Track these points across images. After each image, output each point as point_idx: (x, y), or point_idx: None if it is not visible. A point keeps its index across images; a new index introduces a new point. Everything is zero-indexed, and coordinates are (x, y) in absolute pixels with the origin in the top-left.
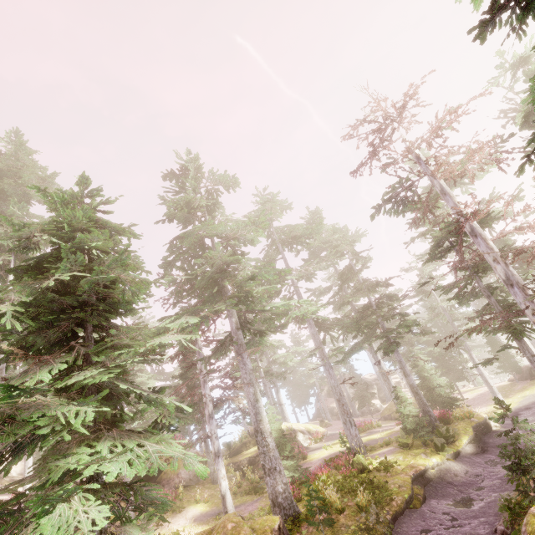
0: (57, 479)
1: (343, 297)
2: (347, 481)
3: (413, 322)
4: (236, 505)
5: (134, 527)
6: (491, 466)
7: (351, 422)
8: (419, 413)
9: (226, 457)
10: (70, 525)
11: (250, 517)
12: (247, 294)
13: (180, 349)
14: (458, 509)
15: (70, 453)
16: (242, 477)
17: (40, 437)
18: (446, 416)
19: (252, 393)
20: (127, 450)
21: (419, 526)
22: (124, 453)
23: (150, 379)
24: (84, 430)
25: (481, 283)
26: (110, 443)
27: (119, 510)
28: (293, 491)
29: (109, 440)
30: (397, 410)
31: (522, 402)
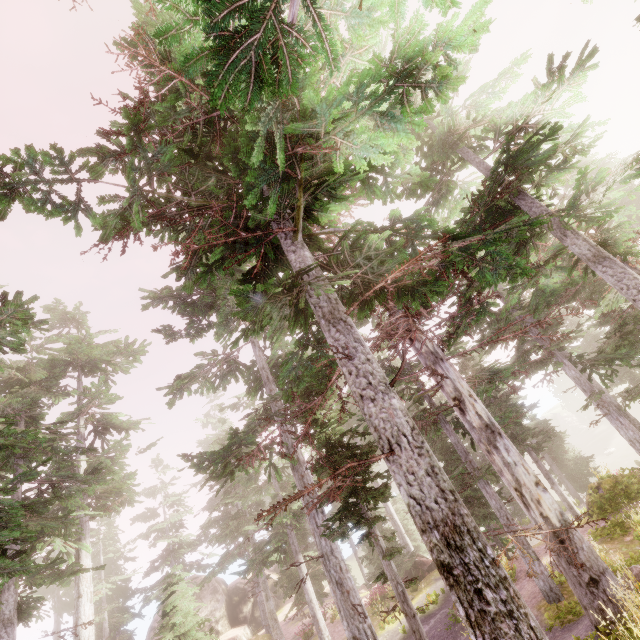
0: None
1: None
2: None
3: None
4: None
5: None
6: None
7: None
8: None
9: None
10: None
11: None
12: None
13: None
14: None
15: None
16: None
17: None
18: None
19: None
20: None
21: None
22: None
23: None
24: None
25: None
26: None
27: None
28: None
29: None
30: None
31: None
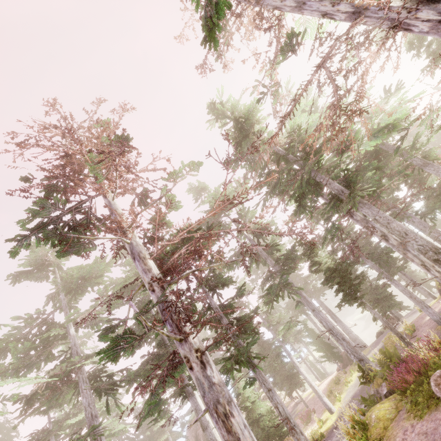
0: None
1: None
2: None
3: None
4: None
5: None
6: None
7: None
8: None
9: None
10: None
11: None
12: None
13: None
14: None
15: None
16: None
17: None
18: None
19: None
20: None
21: None
22: None
23: None
24: None
25: (214, 303)
26: None
27: None
28: None
29: None
30: None
31: (344, 399)
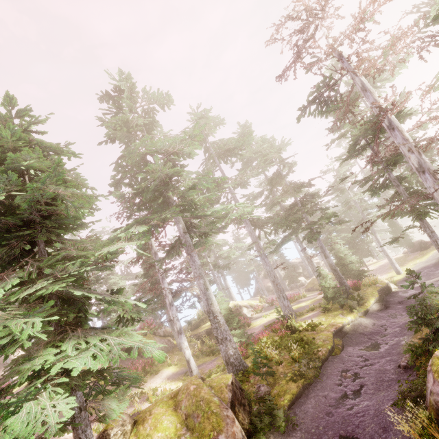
0: (24, 380)
1: (274, 198)
2: (283, 340)
3: (332, 214)
4: (199, 364)
5: (111, 399)
6: (393, 318)
7: (284, 297)
8: (337, 285)
9: (189, 331)
10: (38, 420)
11: (210, 372)
12: (191, 203)
13: (138, 254)
14: (369, 352)
15: (33, 357)
16: (202, 344)
17: (11, 343)
18: (357, 285)
19: (203, 283)
20: (89, 347)
21: (340, 368)
22: (88, 349)
23: (121, 280)
24: (42, 337)
25: (392, 175)
26: (74, 342)
27: (98, 387)
28: (242, 351)
29: (73, 339)
30: (320, 285)
31: (413, 268)
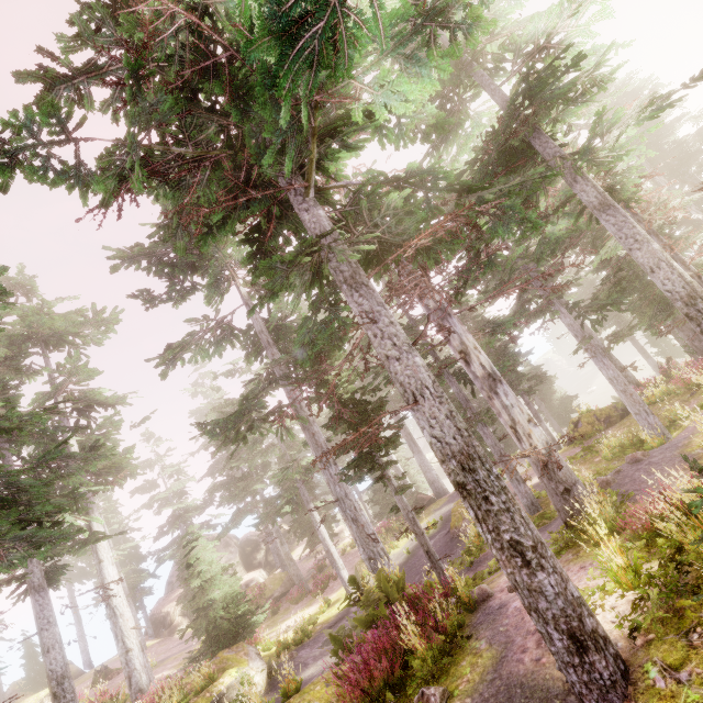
0: None
1: None
2: None
3: None
4: None
5: None
6: None
7: None
8: None
9: None
10: None
11: None
12: None
13: None
14: None
15: None
16: None
17: None
18: None
19: None
20: None
21: None
22: None
23: None
24: None
25: None
26: None
27: None
28: None
29: None
30: None
31: None
